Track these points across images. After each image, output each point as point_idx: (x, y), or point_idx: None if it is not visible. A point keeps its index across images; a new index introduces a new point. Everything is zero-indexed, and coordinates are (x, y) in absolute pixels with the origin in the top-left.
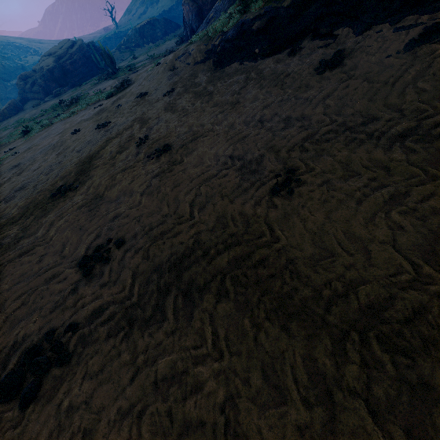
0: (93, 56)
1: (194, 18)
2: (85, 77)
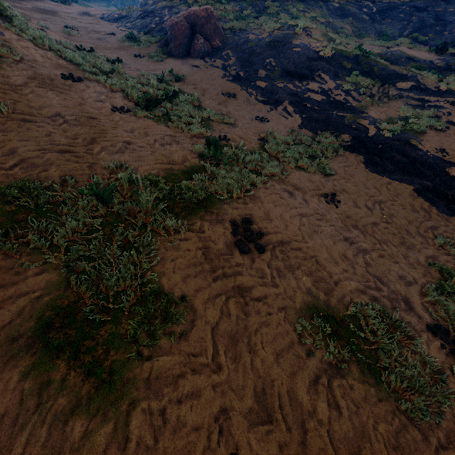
0: None
1: None
2: None
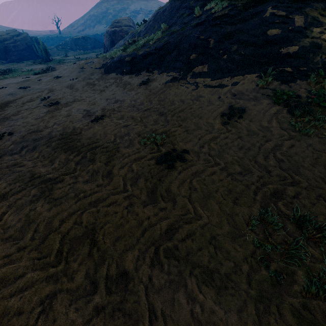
0: (34, 46)
1: (109, 44)
2: (24, 58)
